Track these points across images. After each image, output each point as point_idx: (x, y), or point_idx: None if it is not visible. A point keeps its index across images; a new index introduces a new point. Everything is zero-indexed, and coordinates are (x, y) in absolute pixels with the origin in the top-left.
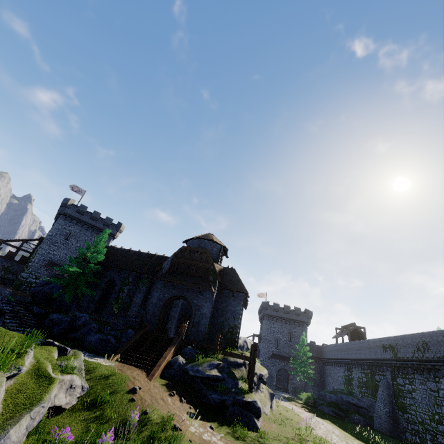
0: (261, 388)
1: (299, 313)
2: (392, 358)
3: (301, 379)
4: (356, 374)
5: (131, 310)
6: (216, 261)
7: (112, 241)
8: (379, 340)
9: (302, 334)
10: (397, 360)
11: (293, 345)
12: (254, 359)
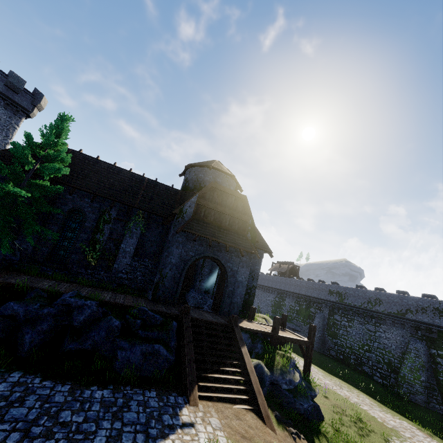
0: None
1: None
2: (337, 301)
3: None
4: (288, 303)
5: (119, 262)
6: None
7: (22, 120)
8: (327, 286)
9: None
10: (342, 304)
11: None
12: (312, 344)
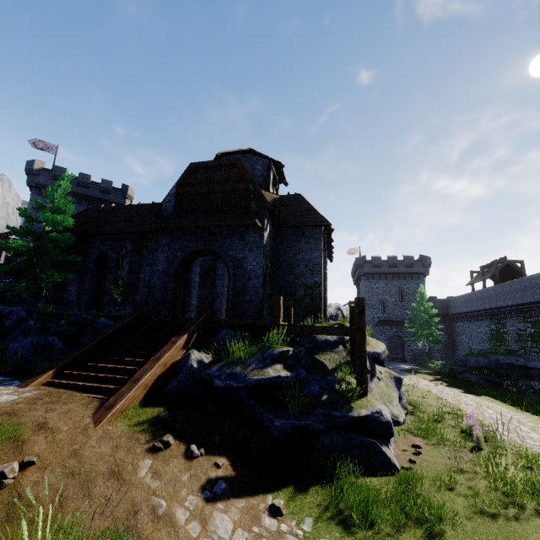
0: (379, 373)
1: (411, 263)
2: None
3: (422, 343)
4: (512, 326)
5: (140, 293)
6: (265, 188)
7: None
8: None
9: (421, 288)
10: None
11: (406, 305)
12: (361, 331)
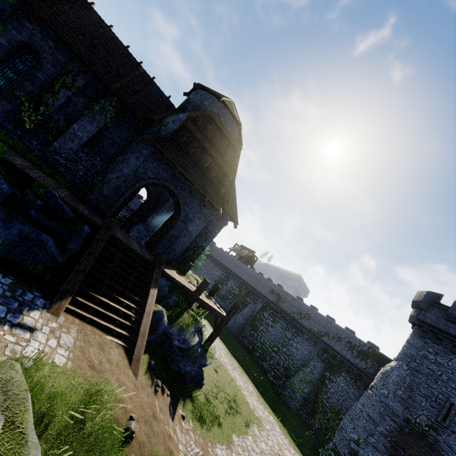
0: None
1: None
2: (273, 301)
3: None
4: (231, 284)
5: (62, 142)
6: None
7: None
8: (272, 285)
9: None
10: (276, 305)
11: None
12: (228, 320)
